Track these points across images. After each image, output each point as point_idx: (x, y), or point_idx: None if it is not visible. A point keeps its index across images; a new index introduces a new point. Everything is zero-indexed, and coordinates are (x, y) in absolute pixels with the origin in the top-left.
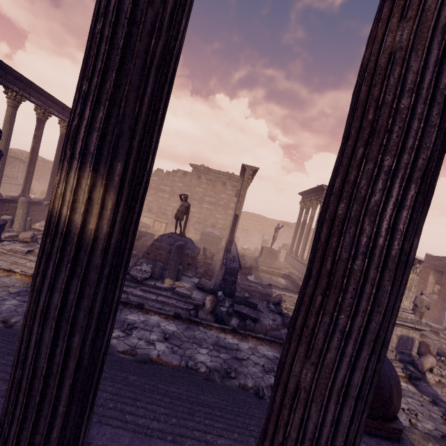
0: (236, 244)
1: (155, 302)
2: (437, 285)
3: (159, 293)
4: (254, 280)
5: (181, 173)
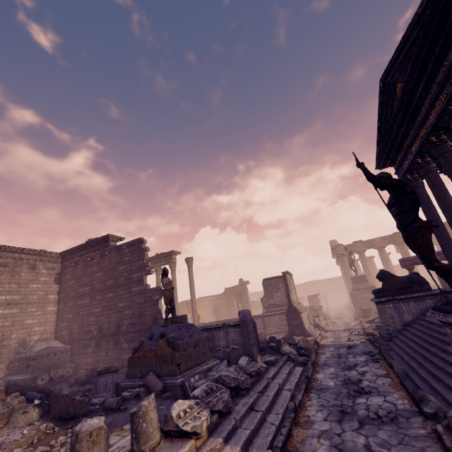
0: None
1: (289, 377)
2: (240, 303)
3: (277, 370)
4: None
5: None
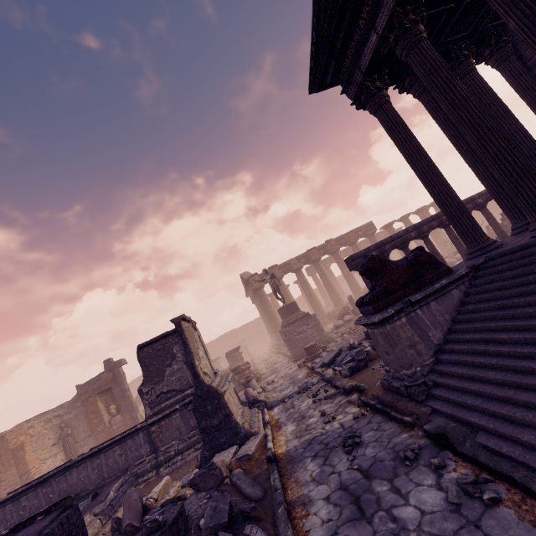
0: None
1: None
2: (112, 405)
3: None
4: None
5: None
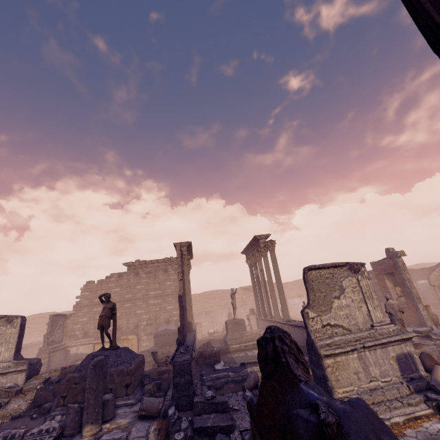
0: (200, 331)
1: None
2: (397, 287)
3: None
4: (223, 367)
5: (116, 276)
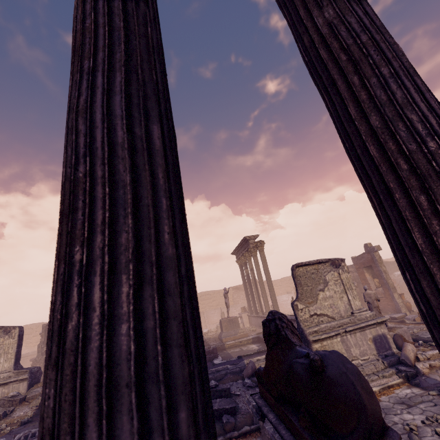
0: None
1: None
2: (375, 278)
3: None
4: (222, 361)
5: None
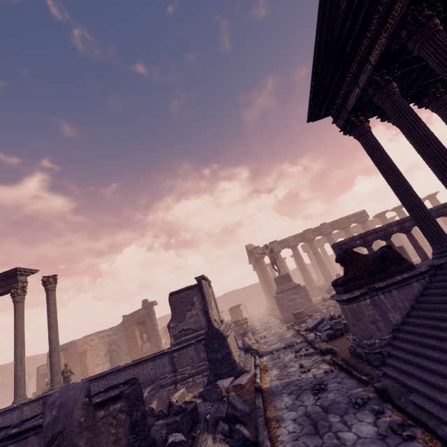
0: None
1: None
2: (145, 334)
3: None
4: None
5: None
